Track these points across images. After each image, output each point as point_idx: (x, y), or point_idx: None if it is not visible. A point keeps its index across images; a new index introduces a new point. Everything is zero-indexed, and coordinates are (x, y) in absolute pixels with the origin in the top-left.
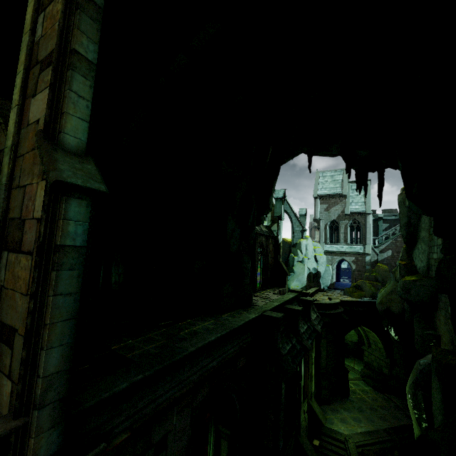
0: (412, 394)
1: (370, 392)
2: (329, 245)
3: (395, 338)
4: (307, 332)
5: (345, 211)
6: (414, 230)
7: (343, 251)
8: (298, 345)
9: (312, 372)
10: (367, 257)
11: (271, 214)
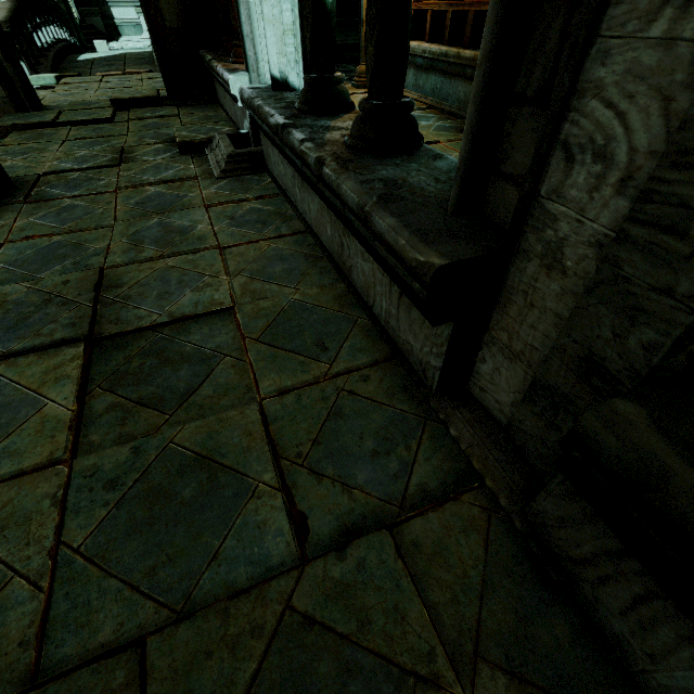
0: None
1: None
2: None
3: None
4: None
5: None
6: None
7: None
8: None
9: None
10: None
11: None
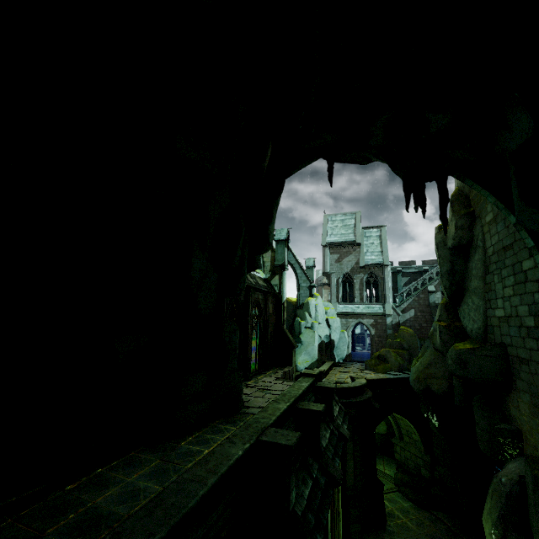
0: (500, 538)
1: (412, 510)
2: (343, 305)
3: (438, 428)
4: (331, 443)
5: (359, 263)
6: (460, 279)
7: (359, 312)
8: (321, 477)
9: (339, 507)
10: (388, 319)
11: (270, 263)
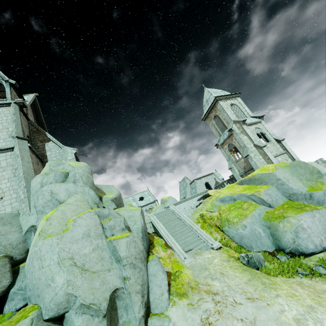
0: None
1: None
2: None
3: None
4: None
5: None
6: None
7: None
8: None
9: None
10: None
11: None
